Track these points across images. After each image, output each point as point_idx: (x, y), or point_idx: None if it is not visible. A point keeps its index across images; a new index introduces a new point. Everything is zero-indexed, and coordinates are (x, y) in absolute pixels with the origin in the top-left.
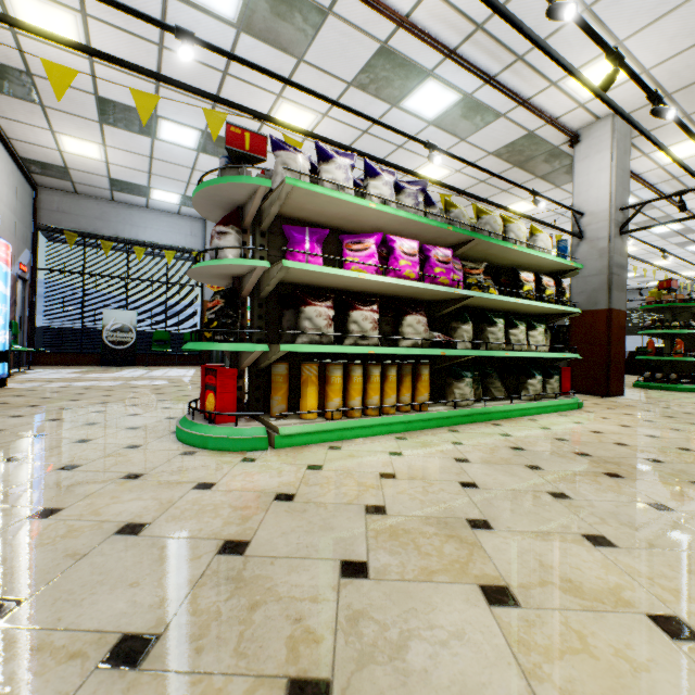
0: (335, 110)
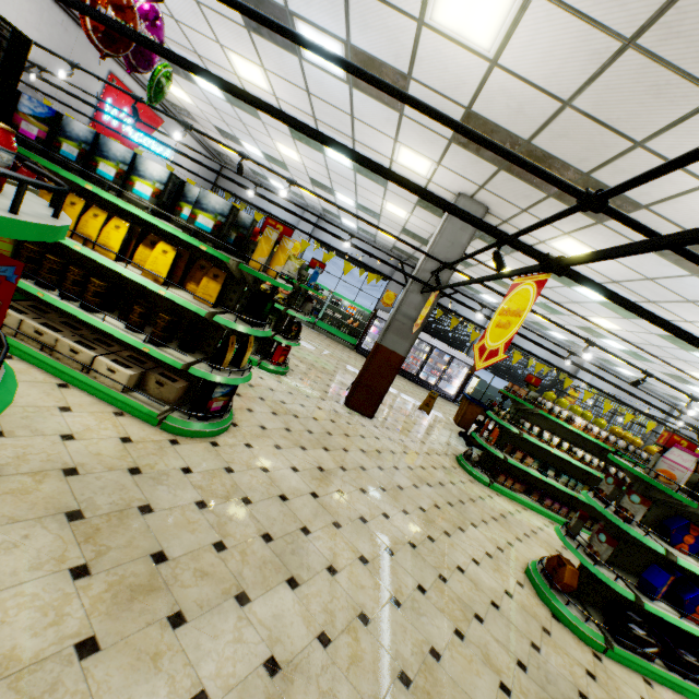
0: (301, 151)
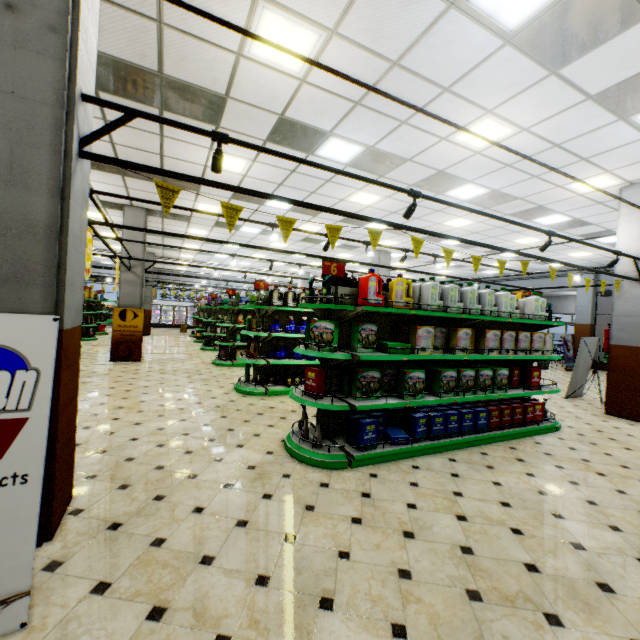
0: None
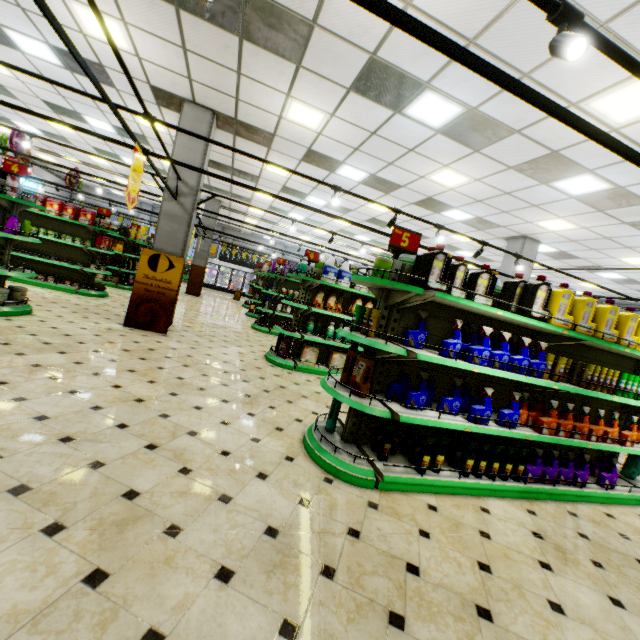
0: None
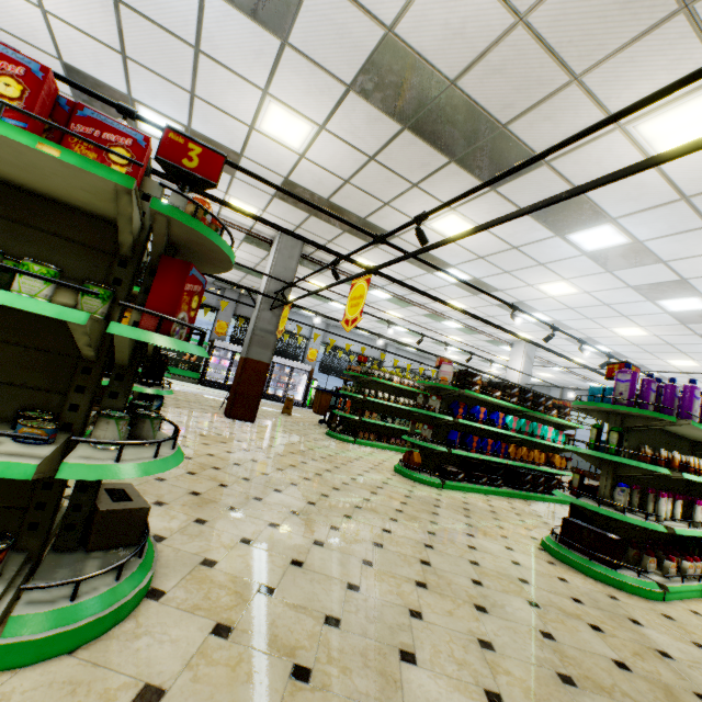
0: None
